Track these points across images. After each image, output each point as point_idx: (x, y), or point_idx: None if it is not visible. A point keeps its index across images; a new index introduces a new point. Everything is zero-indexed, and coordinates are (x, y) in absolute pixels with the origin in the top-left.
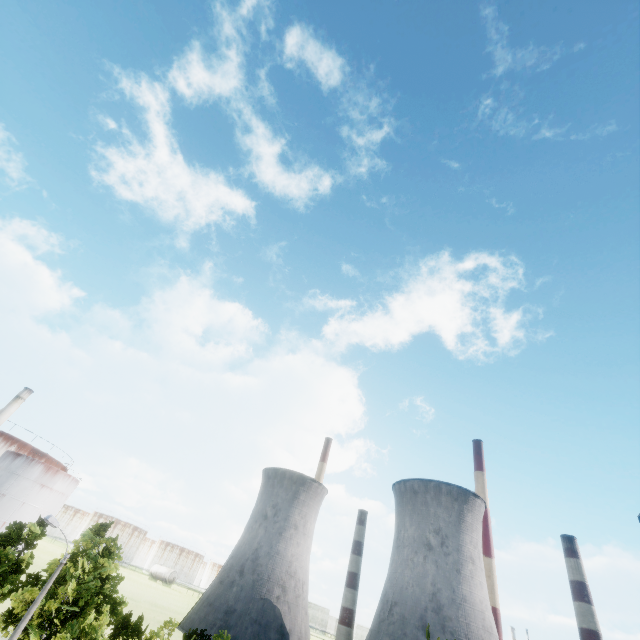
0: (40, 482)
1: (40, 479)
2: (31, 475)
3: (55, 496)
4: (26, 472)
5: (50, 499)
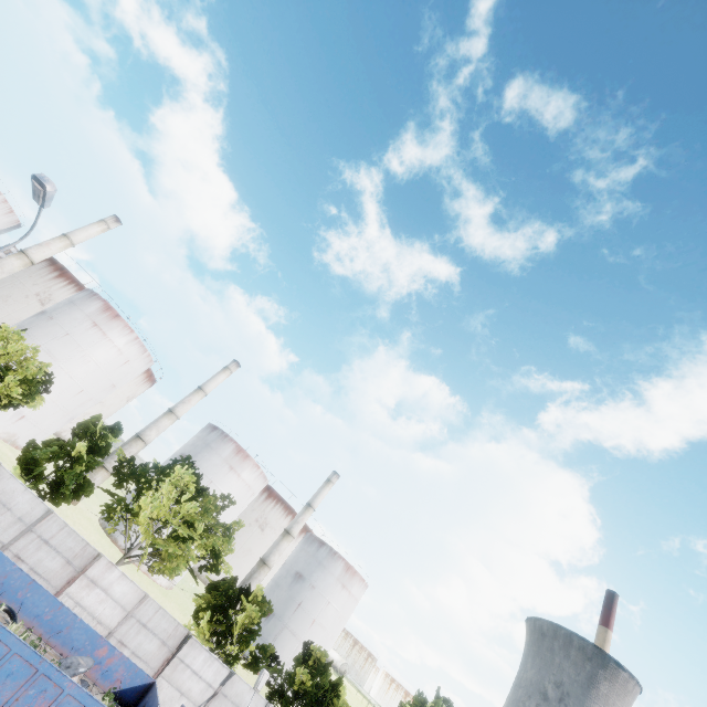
0: (341, 581)
1: (341, 577)
2: (334, 570)
3: (351, 601)
4: (330, 565)
5: (347, 603)
